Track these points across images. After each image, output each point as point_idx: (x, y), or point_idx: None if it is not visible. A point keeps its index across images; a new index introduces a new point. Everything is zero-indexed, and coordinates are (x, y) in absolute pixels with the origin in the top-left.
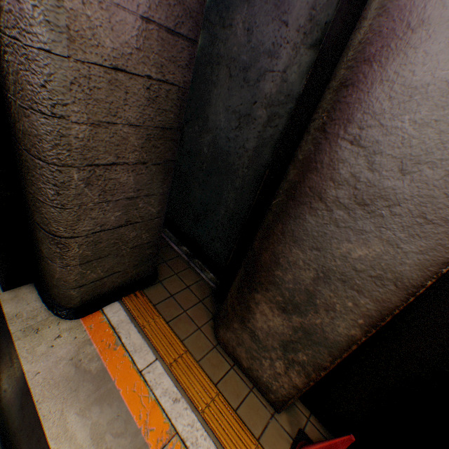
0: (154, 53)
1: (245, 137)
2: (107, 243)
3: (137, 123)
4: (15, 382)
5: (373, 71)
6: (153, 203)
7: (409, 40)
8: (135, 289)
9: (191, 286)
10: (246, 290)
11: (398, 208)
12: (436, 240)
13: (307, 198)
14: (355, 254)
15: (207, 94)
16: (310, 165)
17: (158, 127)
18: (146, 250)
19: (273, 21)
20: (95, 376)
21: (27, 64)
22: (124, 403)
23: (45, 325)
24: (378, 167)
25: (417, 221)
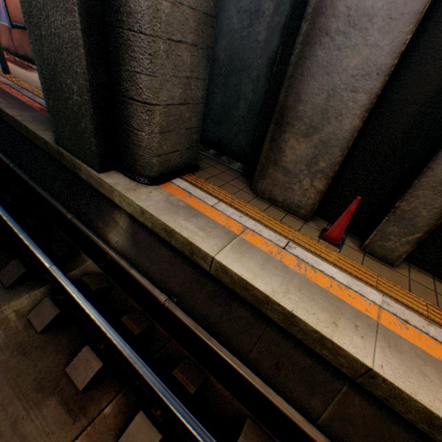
0: None
1: (256, 32)
2: (173, 118)
3: (193, 7)
4: (123, 233)
5: None
6: (199, 88)
7: None
8: (188, 172)
9: (226, 172)
10: (277, 137)
11: (375, 19)
12: (397, 31)
13: (317, 38)
14: (351, 65)
15: (219, 3)
16: (318, 13)
17: (204, 13)
18: (193, 135)
19: None
20: (185, 208)
21: None
22: (209, 218)
23: (138, 188)
24: None
25: (386, 23)
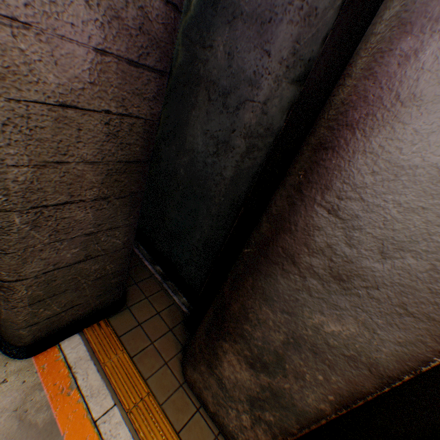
0: (113, 86)
1: (222, 164)
2: (63, 279)
3: (94, 159)
4: None
5: (356, 139)
6: (119, 234)
7: (398, 113)
8: (100, 318)
9: (162, 312)
10: (214, 336)
11: (376, 291)
12: (417, 335)
13: (280, 258)
14: (328, 328)
15: (185, 114)
16: (284, 225)
17: (122, 161)
18: (111, 279)
19: (255, 48)
20: (42, 430)
21: None
22: None
23: None
24: (357, 243)
25: (396, 310)
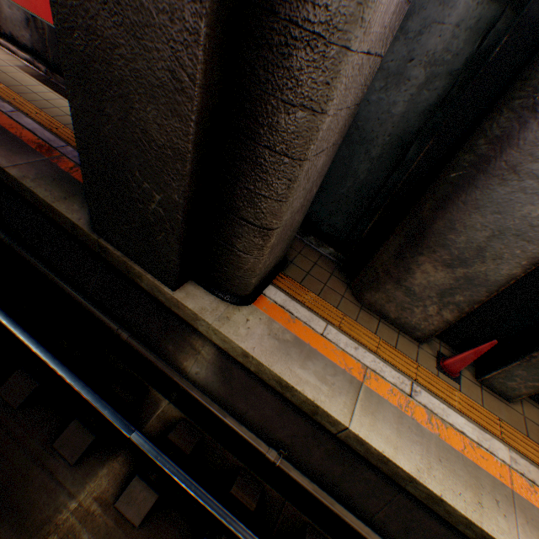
0: (388, 28)
1: (391, 100)
2: (285, 230)
3: (349, 105)
4: (207, 365)
5: None
6: (318, 184)
7: None
8: (278, 272)
9: (317, 263)
10: (408, 256)
11: None
12: None
13: (500, 171)
14: (534, 214)
15: None
16: (511, 142)
17: (355, 105)
18: (294, 233)
19: None
20: (294, 343)
21: (320, 61)
22: (324, 356)
23: (230, 313)
24: None
25: None
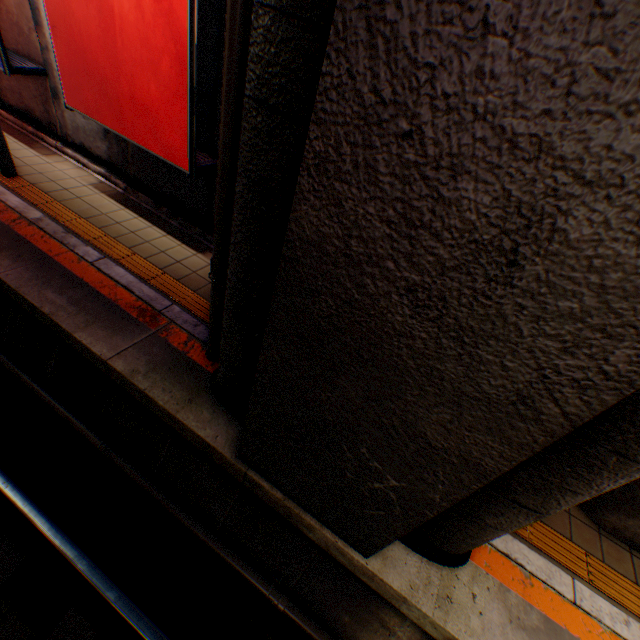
0: None
1: None
2: None
3: None
4: None
5: None
6: None
7: None
8: None
9: None
10: None
11: None
12: None
13: None
14: None
15: None
16: None
17: None
18: None
19: None
20: (546, 631)
21: None
22: None
23: (447, 586)
24: None
25: None
